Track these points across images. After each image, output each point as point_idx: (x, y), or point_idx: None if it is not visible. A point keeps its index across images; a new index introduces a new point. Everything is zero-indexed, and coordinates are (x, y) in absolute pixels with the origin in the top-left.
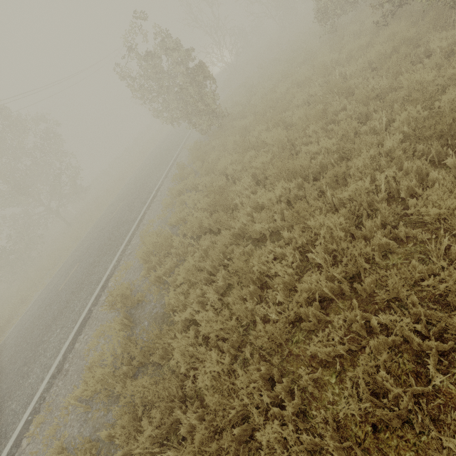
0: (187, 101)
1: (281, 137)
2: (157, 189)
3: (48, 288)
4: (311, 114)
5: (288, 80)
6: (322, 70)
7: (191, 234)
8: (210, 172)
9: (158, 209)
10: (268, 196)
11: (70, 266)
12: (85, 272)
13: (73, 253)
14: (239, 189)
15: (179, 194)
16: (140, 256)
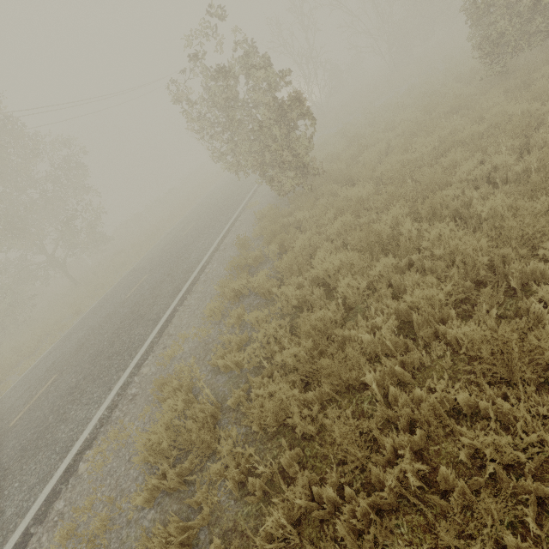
0: (266, 146)
1: (467, 248)
2: (200, 268)
3: (4, 404)
4: (524, 207)
5: (434, 134)
6: (516, 126)
7: (256, 426)
8: (295, 271)
9: (197, 310)
10: (498, 440)
11: (45, 373)
12: (56, 406)
13: (61, 342)
14: (366, 341)
15: (236, 295)
16: (142, 455)
